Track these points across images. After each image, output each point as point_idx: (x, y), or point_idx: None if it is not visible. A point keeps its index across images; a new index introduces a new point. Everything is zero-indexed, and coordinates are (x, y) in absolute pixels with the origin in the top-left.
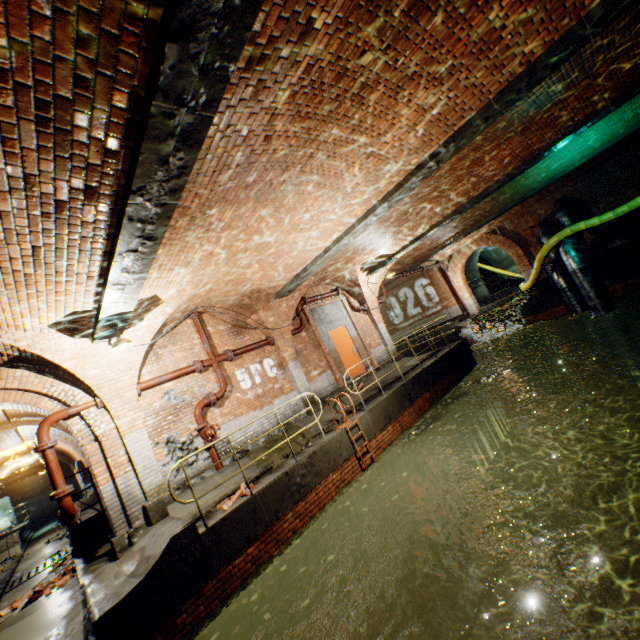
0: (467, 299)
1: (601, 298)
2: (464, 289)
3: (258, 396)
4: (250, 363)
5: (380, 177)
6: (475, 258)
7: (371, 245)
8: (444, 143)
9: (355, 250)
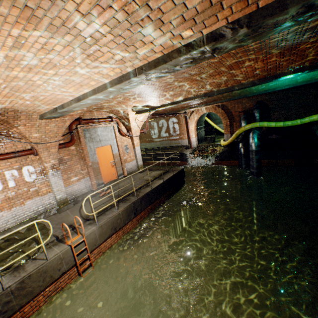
0: (193, 138)
1: (258, 169)
2: (194, 132)
3: (8, 198)
4: (6, 169)
5: (136, 37)
6: (205, 115)
7: (140, 97)
8: (235, 22)
9: (126, 97)
